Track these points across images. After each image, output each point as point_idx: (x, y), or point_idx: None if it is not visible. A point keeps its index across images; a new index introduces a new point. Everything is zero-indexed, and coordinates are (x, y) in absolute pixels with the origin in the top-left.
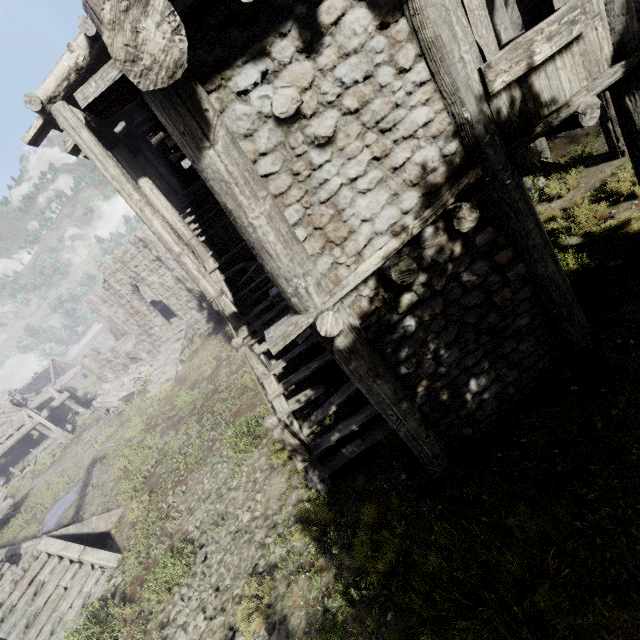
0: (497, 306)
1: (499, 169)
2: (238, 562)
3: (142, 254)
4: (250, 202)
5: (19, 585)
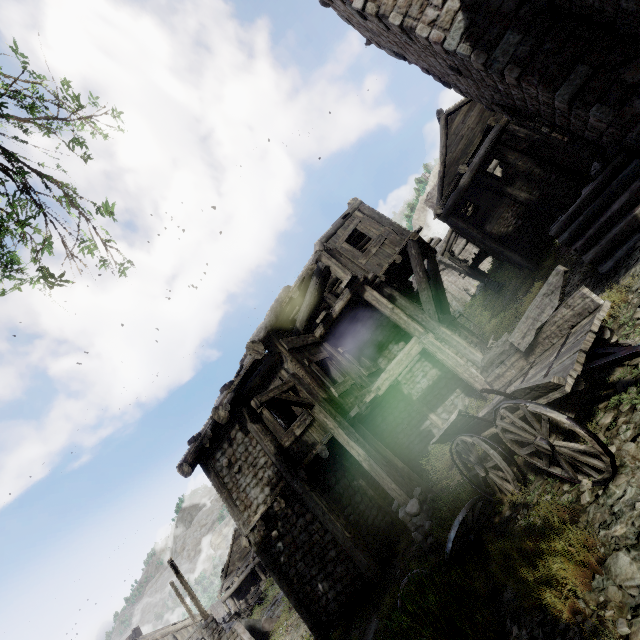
0: (317, 542)
1: (290, 480)
2: None
3: None
4: (220, 494)
5: None
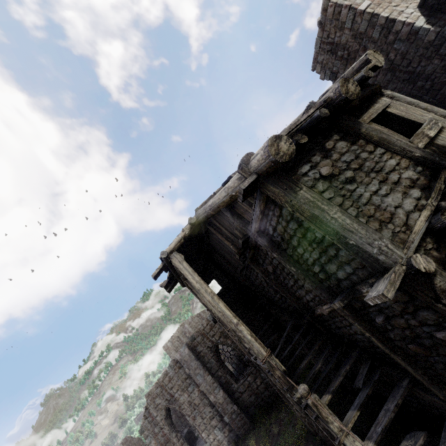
0: None
1: None
2: None
3: (177, 374)
4: (328, 207)
5: None
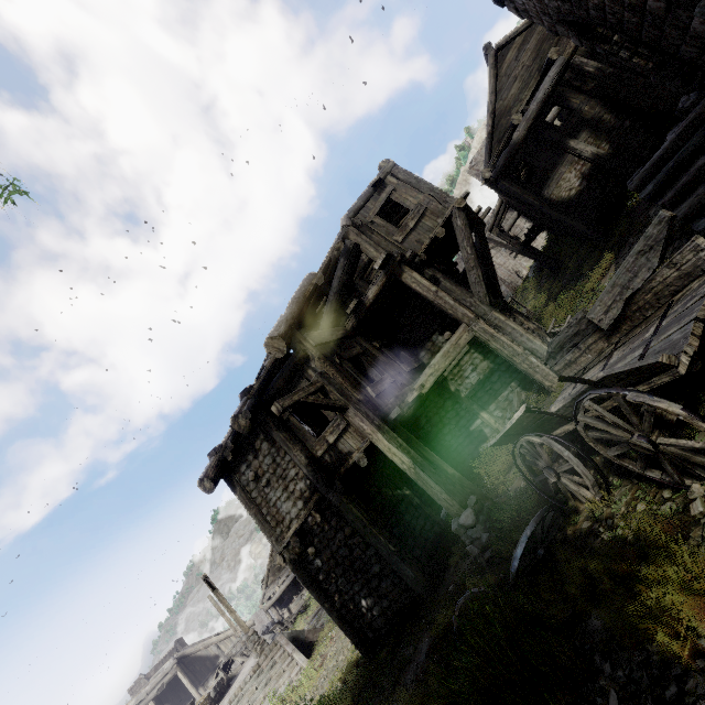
0: (358, 557)
1: (325, 493)
2: (325, 685)
3: None
4: (249, 510)
5: (267, 658)
